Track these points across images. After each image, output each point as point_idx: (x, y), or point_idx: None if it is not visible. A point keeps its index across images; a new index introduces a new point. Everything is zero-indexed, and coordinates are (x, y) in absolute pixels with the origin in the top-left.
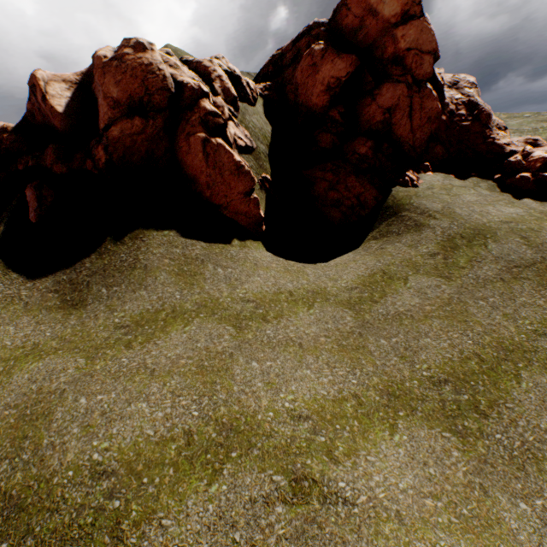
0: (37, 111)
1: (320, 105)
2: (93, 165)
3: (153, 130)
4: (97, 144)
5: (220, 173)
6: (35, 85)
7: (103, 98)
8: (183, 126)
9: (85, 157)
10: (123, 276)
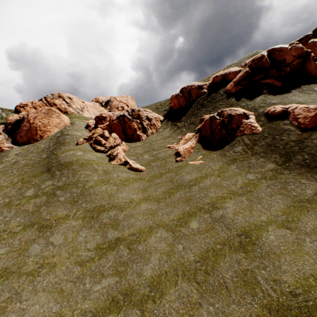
0: (253, 65)
1: (315, 56)
2: (283, 73)
3: (300, 62)
4: (284, 68)
5: (316, 71)
6: (263, 57)
7: (290, 56)
8: (307, 60)
9: (281, 71)
10: (313, 91)
